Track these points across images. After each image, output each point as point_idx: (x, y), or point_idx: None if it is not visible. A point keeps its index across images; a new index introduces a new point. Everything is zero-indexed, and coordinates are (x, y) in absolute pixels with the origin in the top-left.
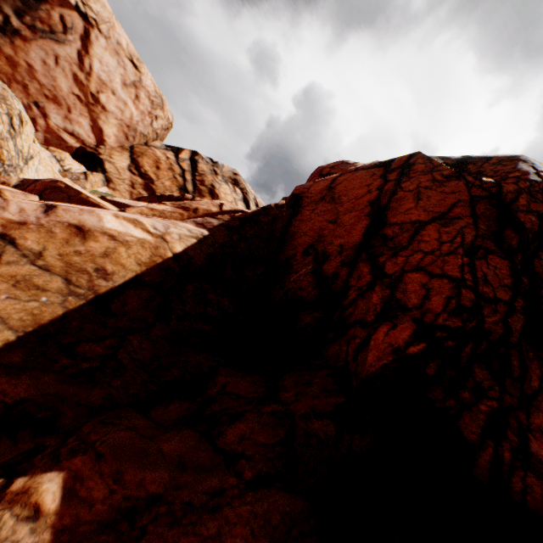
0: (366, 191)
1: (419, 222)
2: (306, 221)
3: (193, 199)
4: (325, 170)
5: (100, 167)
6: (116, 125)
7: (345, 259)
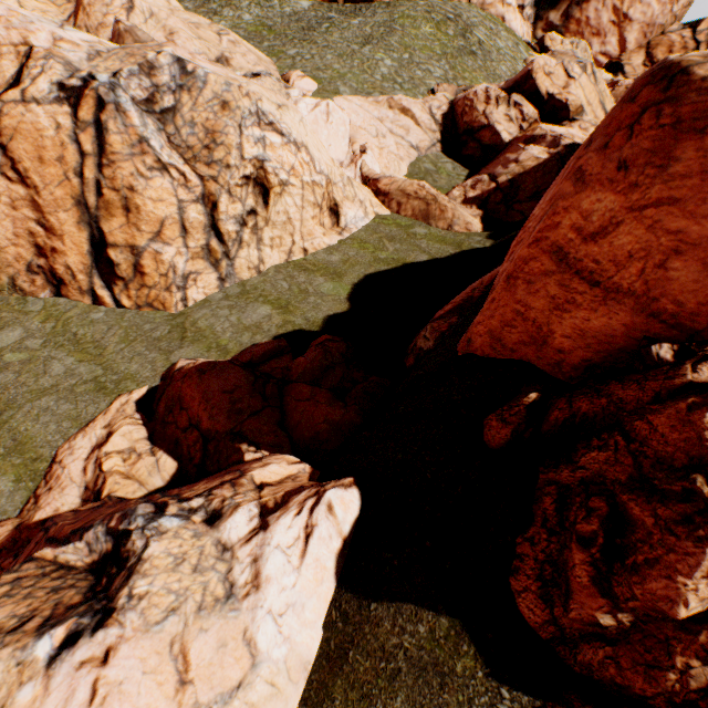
0: None
1: None
2: None
3: None
4: None
5: (620, 72)
6: (637, 31)
7: None
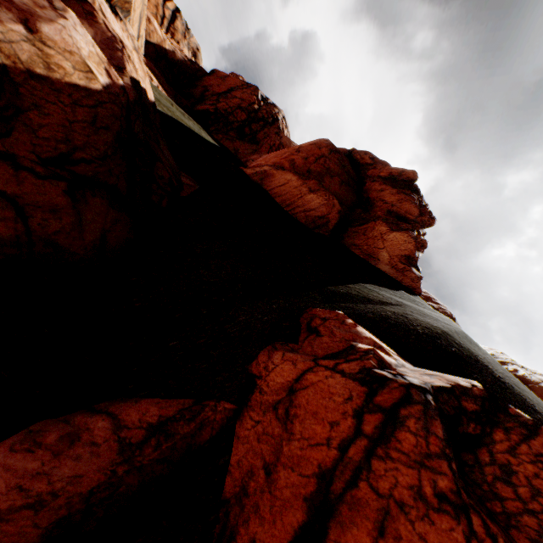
0: (234, 85)
1: (237, 97)
2: (210, 80)
3: (171, 39)
4: (234, 75)
5: None
6: None
7: (213, 94)
